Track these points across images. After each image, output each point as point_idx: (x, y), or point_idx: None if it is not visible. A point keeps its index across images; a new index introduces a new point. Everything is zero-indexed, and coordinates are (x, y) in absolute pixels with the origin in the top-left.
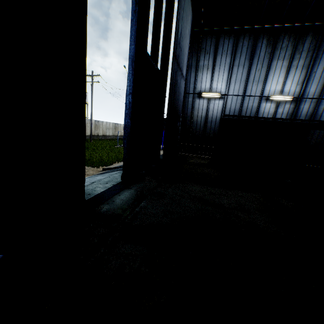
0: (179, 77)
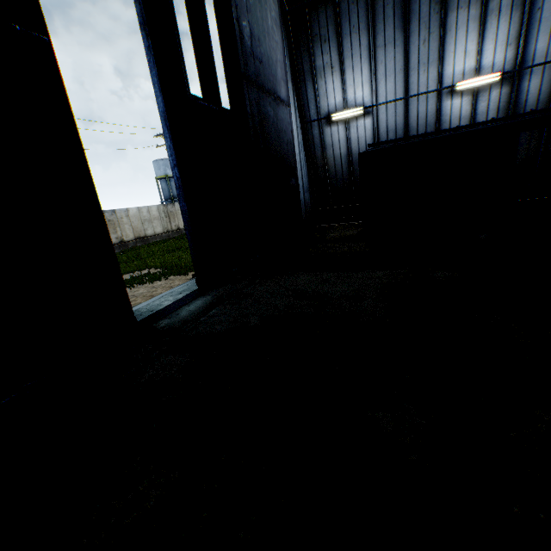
0: (270, 107)
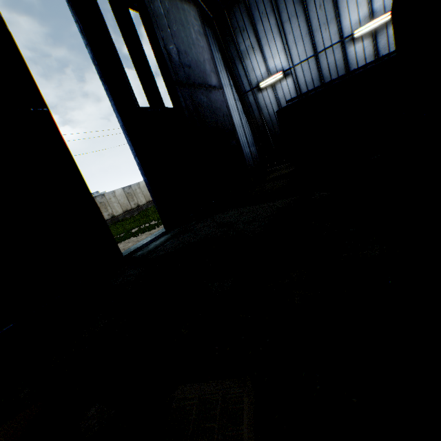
0: (203, 95)
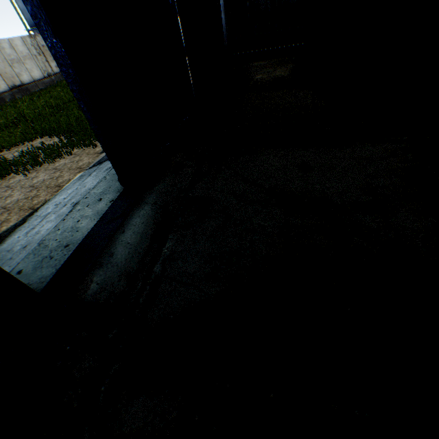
0: None
